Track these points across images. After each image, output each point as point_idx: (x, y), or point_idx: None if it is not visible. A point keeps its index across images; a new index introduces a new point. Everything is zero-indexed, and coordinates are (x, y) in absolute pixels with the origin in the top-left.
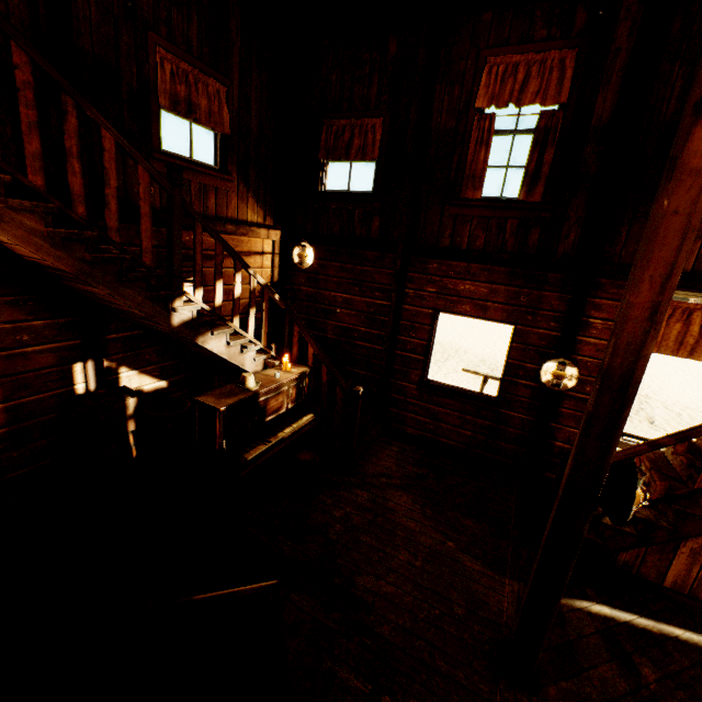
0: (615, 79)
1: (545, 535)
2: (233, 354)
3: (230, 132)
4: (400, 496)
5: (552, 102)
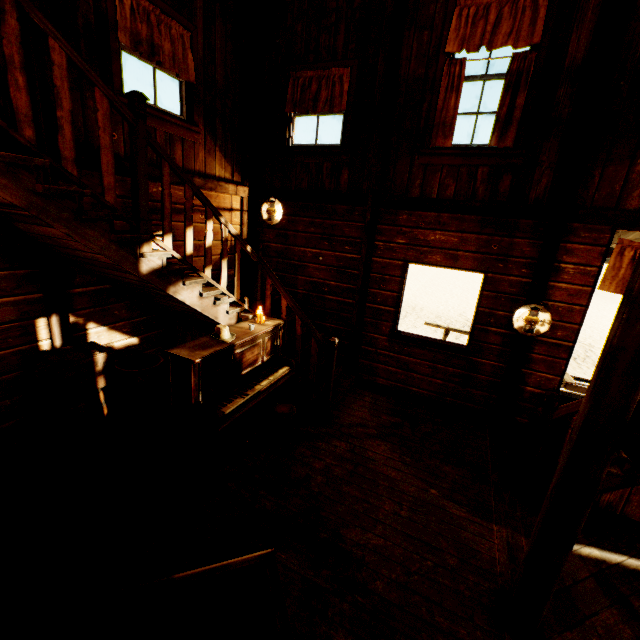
0: (590, 17)
1: (555, 482)
2: (206, 306)
3: (196, 80)
4: (378, 445)
5: (524, 43)
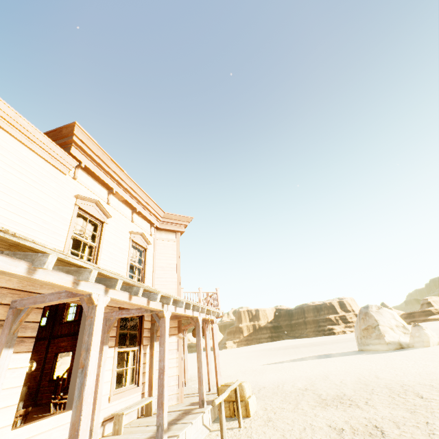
0: None
1: None
2: None
3: None
4: None
5: None
